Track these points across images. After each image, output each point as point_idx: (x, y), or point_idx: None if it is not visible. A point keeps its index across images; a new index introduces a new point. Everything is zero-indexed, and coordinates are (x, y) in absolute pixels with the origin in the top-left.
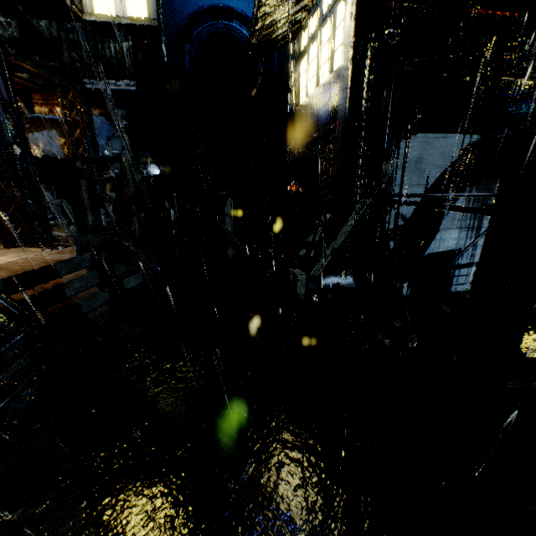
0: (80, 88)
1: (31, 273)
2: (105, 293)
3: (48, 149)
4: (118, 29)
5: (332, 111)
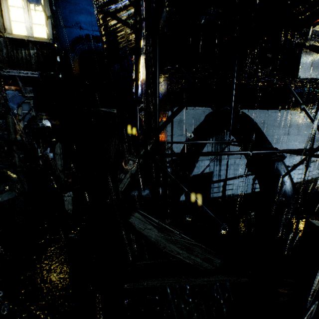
0: None
1: None
2: None
3: None
4: (27, 43)
5: None
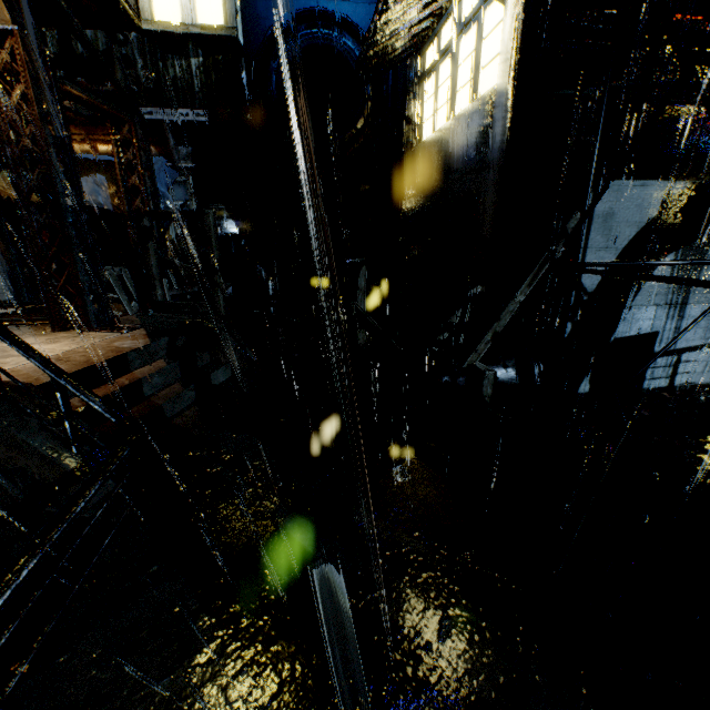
0: (138, 119)
1: (101, 366)
2: (191, 391)
3: (94, 200)
4: (185, 41)
5: (478, 150)
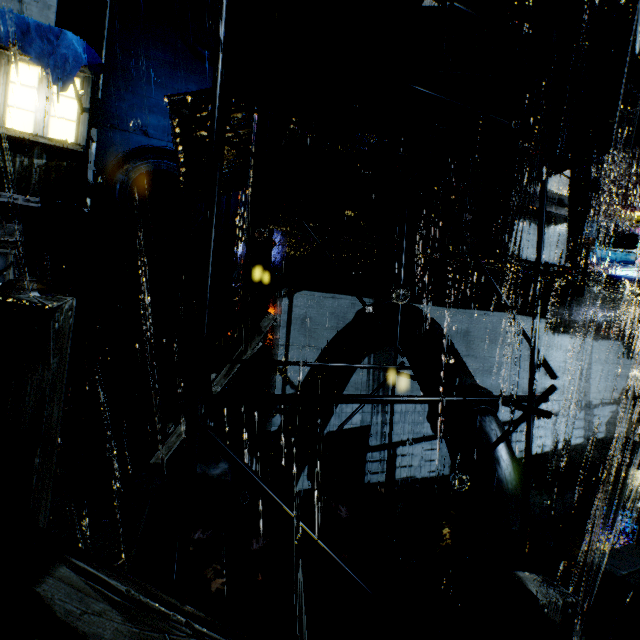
0: None
1: None
2: None
3: None
4: (32, 146)
5: None
